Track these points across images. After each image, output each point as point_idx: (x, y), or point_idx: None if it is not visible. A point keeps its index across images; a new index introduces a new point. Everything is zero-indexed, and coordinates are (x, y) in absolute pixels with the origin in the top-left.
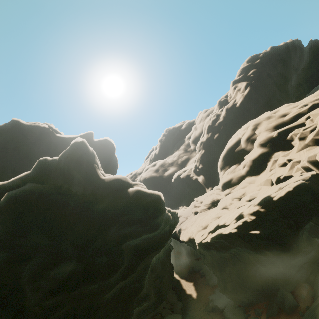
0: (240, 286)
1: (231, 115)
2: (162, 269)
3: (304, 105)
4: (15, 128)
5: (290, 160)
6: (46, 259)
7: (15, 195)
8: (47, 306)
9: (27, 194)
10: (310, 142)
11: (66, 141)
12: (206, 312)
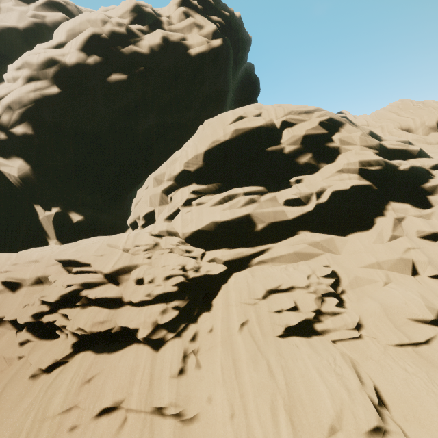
0: None
1: (169, 61)
2: None
3: (409, 142)
4: None
5: None
6: None
7: None
8: None
9: None
10: None
11: None
12: None
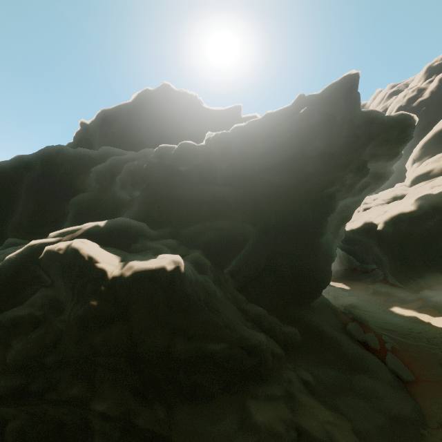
0: (424, 261)
1: None
2: None
3: None
4: (165, 94)
5: None
6: (330, 153)
7: (312, 109)
8: (330, 179)
9: (314, 111)
10: None
11: (213, 114)
12: (364, 294)
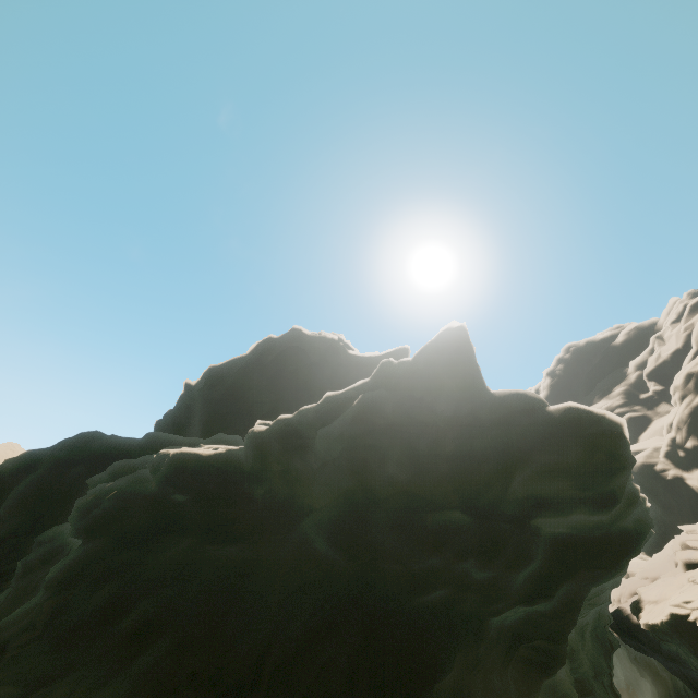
0: None
1: None
2: (592, 677)
3: None
4: (294, 342)
5: None
6: (412, 498)
7: (371, 398)
8: (415, 572)
9: (382, 400)
10: None
11: (363, 363)
12: None
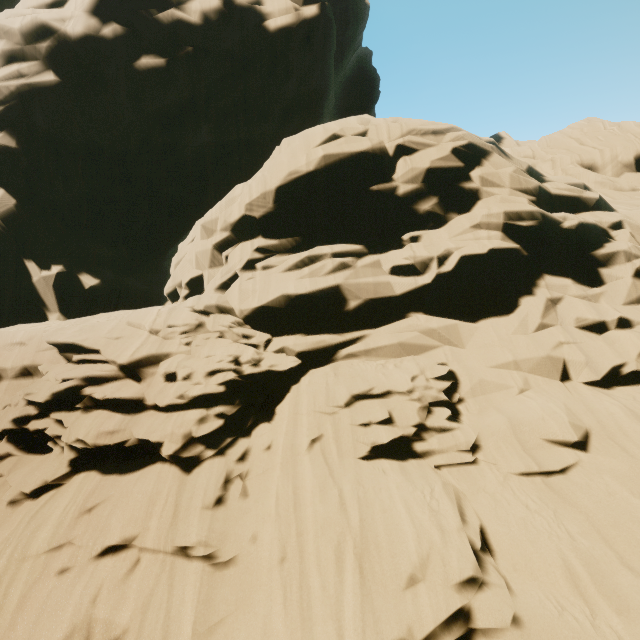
0: None
1: (233, 39)
2: None
3: (585, 185)
4: None
5: (626, 324)
6: None
7: None
8: None
9: None
10: None
11: None
12: None
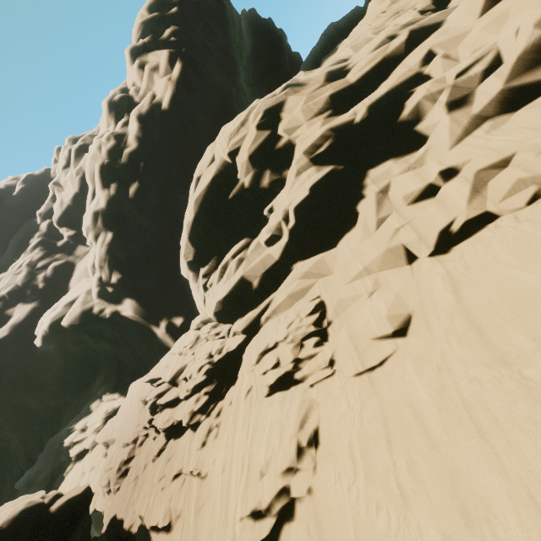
0: None
1: (156, 134)
2: None
3: (388, 37)
4: None
5: (452, 172)
6: None
7: None
8: None
9: None
10: (491, 105)
11: None
12: None
